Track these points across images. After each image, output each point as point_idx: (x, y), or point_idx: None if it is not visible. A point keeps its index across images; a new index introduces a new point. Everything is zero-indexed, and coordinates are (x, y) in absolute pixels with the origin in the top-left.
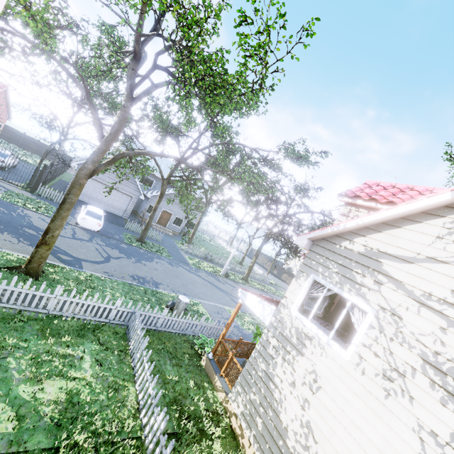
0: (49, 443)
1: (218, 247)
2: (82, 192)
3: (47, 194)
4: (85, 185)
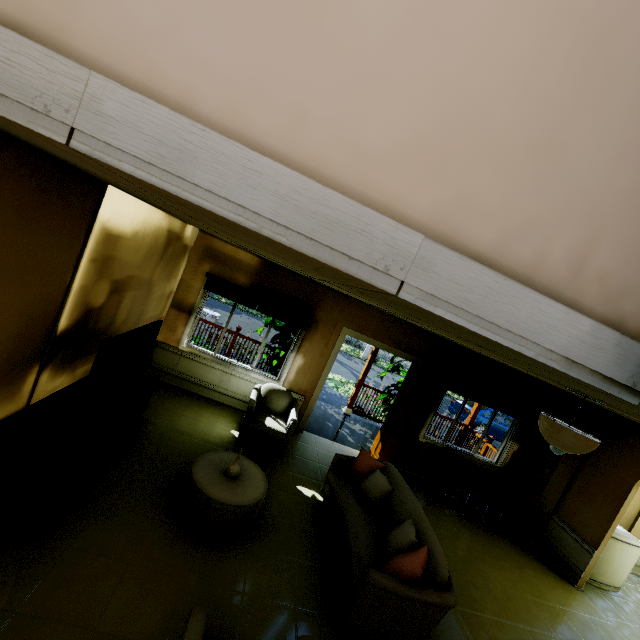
0: None
1: None
2: None
3: None
4: None
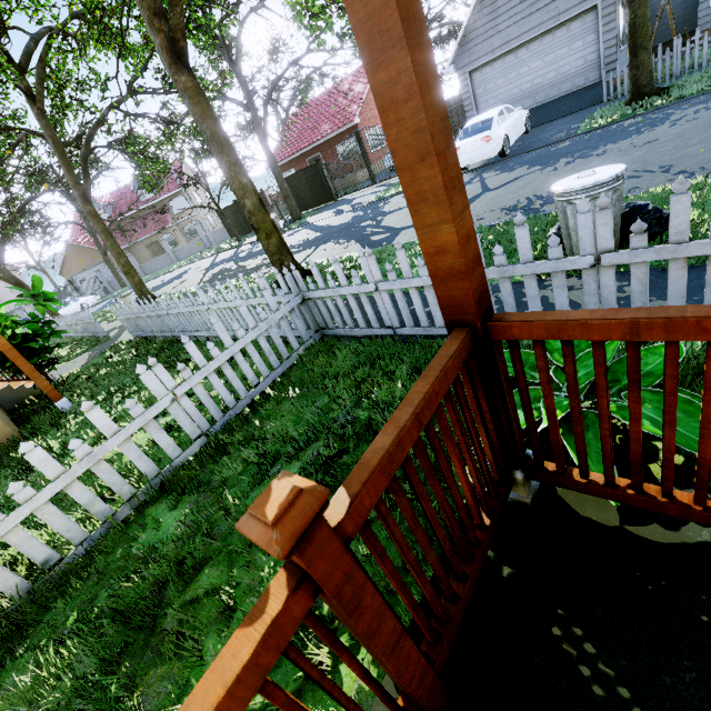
0: None
1: None
2: (492, 106)
3: None
4: (488, 88)
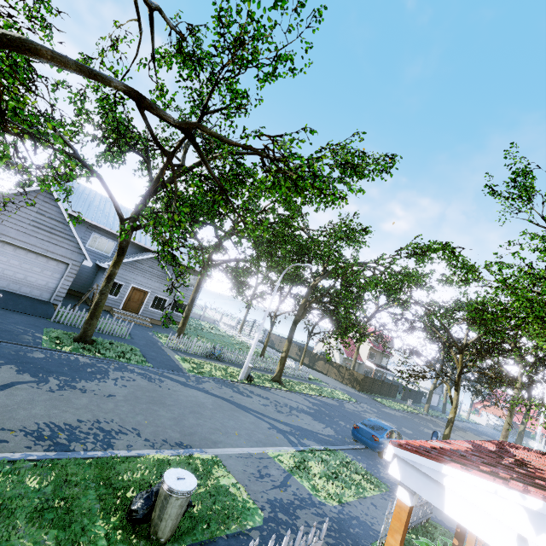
0: None
1: (224, 337)
2: None
3: None
4: None
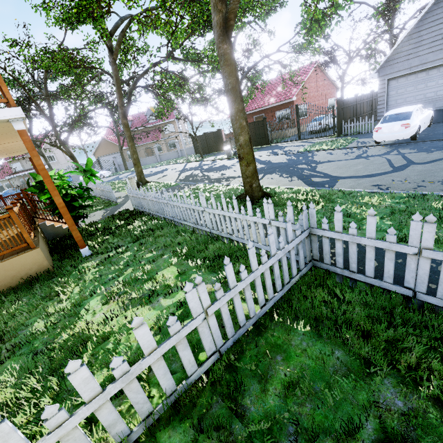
0: (5, 379)
1: None
2: (399, 104)
3: (352, 129)
4: (399, 92)
